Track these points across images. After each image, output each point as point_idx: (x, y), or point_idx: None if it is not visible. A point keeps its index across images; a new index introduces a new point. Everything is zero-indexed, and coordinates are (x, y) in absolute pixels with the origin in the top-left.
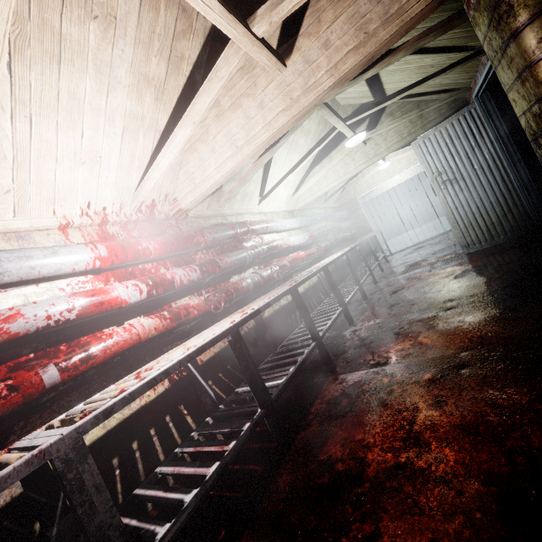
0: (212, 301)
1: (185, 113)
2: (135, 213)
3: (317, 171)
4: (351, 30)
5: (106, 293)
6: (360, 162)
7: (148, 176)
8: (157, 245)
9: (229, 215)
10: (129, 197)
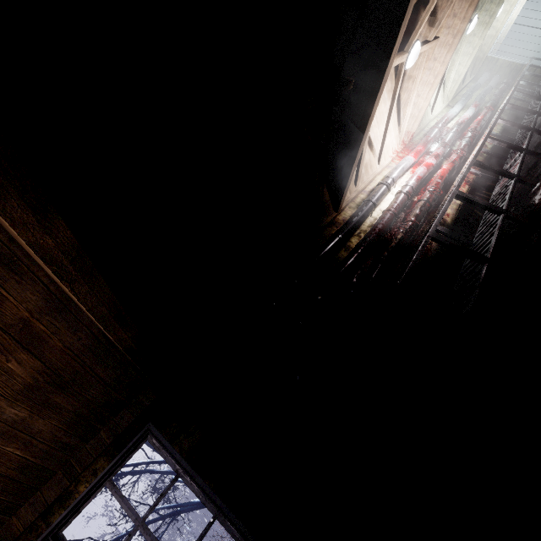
0: (459, 153)
1: (413, 87)
2: (401, 146)
3: (449, 67)
4: (463, 2)
5: (426, 163)
6: (480, 32)
7: (404, 124)
8: (421, 147)
9: (424, 128)
10: (398, 140)
